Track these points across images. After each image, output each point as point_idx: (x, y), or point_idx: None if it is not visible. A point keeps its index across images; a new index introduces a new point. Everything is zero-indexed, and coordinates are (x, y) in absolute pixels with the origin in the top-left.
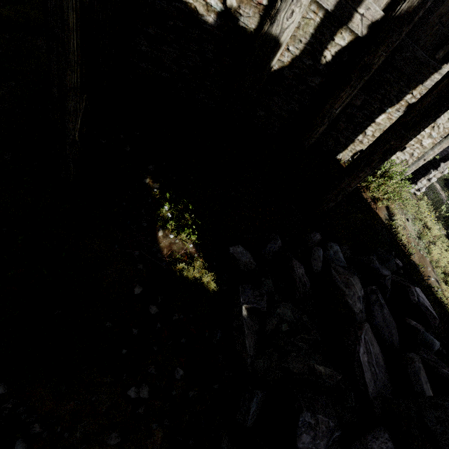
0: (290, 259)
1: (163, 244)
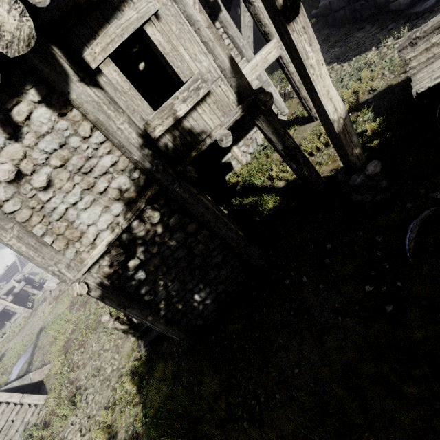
0: None
1: None
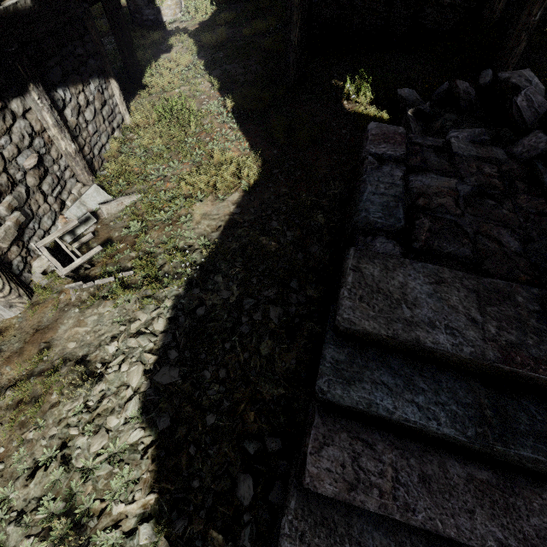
0: (453, 82)
1: (347, 107)
